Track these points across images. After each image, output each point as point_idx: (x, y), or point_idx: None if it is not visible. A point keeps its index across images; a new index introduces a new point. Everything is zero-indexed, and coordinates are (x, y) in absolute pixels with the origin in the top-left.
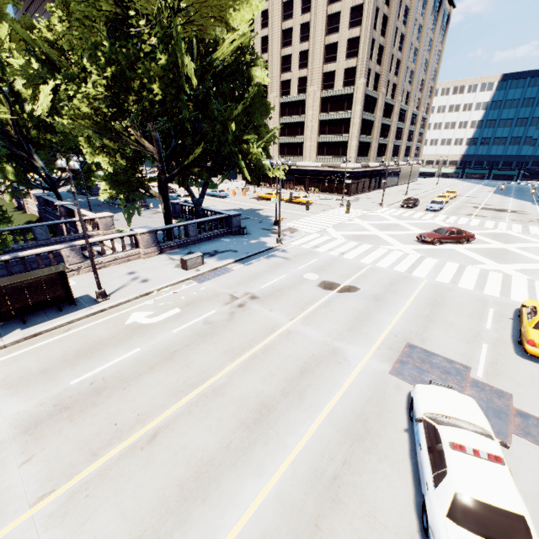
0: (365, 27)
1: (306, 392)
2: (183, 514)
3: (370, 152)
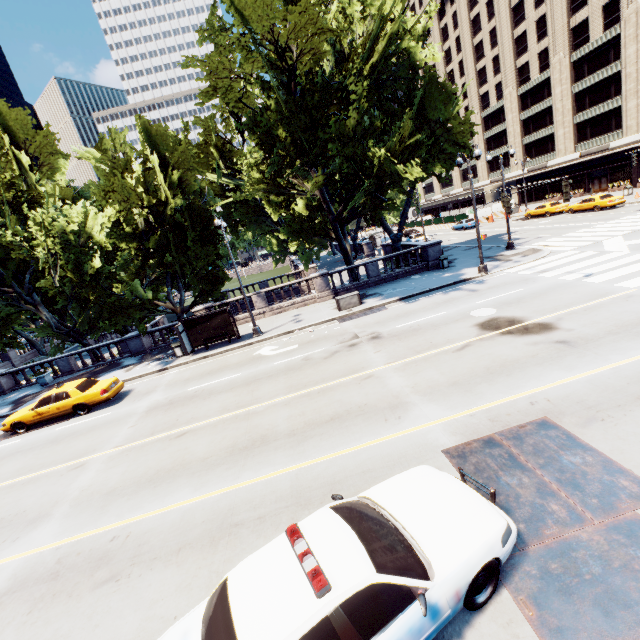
0: None
1: (310, 439)
2: (140, 488)
3: None
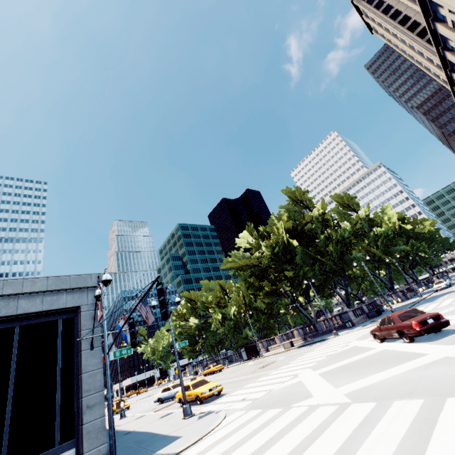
0: None
1: None
2: None
3: None
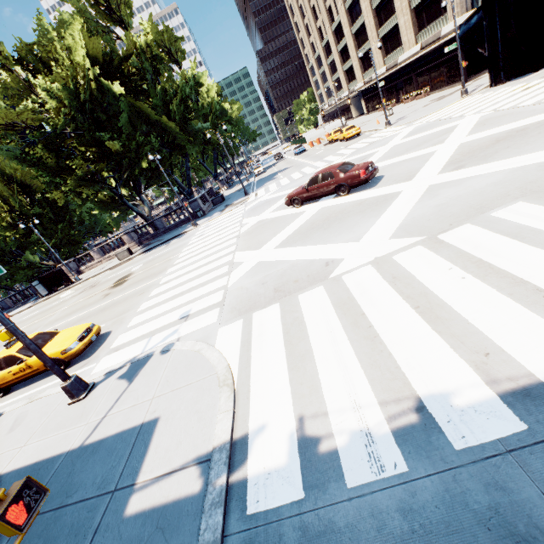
0: None
1: None
2: None
3: None
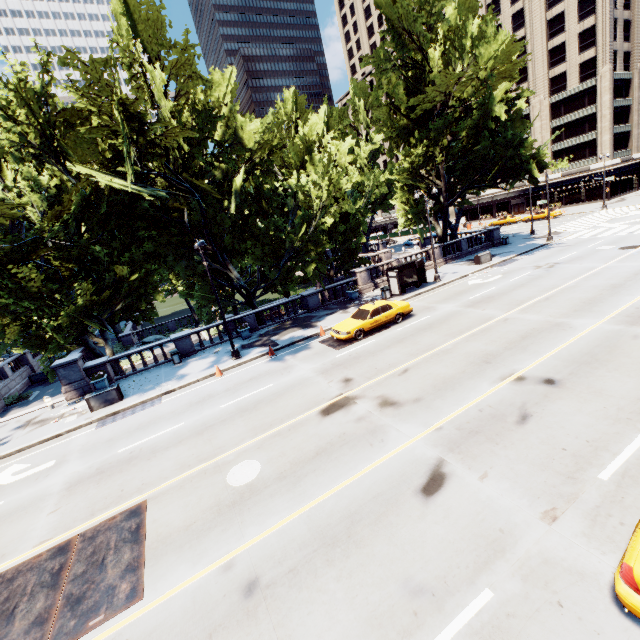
0: (601, 13)
1: None
2: (592, 305)
3: (630, 143)
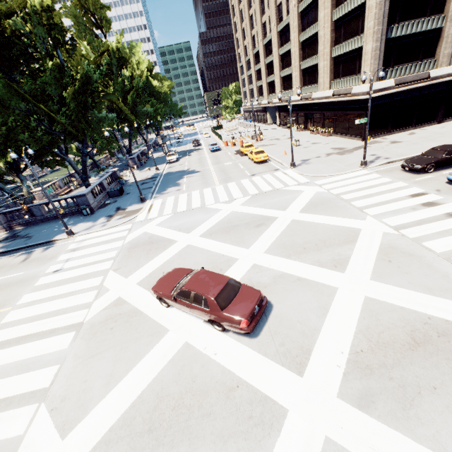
0: None
1: None
2: None
3: (439, 48)
